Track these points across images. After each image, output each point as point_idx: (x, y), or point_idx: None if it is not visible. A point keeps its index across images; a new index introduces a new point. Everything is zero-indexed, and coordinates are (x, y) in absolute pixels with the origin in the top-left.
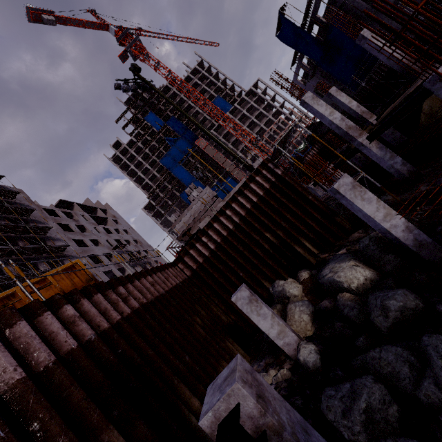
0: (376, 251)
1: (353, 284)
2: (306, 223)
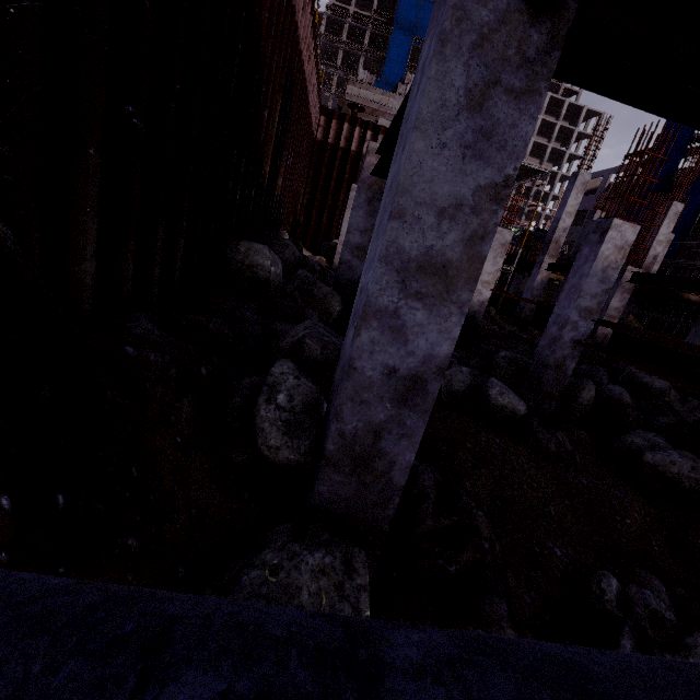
0: None
1: None
2: None
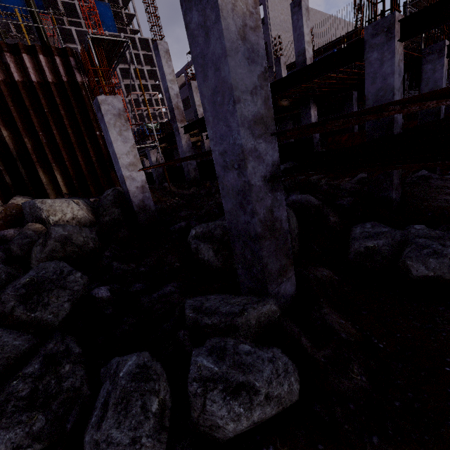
0: (110, 201)
1: (55, 217)
2: (75, 155)
